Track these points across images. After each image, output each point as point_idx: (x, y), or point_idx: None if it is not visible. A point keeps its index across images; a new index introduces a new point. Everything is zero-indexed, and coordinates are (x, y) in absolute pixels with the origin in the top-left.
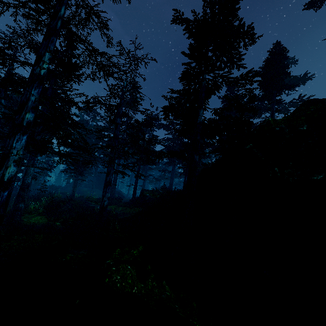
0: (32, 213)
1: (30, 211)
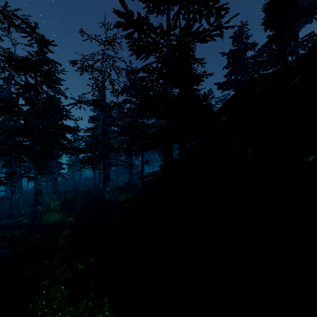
0: (53, 211)
1: (51, 210)
